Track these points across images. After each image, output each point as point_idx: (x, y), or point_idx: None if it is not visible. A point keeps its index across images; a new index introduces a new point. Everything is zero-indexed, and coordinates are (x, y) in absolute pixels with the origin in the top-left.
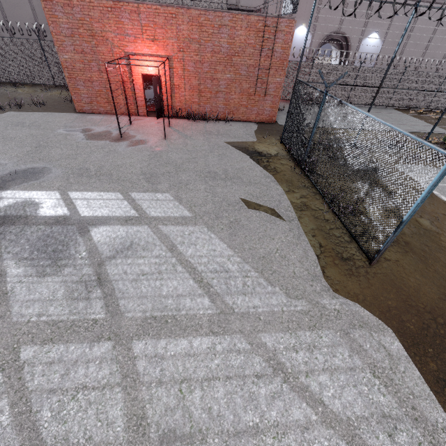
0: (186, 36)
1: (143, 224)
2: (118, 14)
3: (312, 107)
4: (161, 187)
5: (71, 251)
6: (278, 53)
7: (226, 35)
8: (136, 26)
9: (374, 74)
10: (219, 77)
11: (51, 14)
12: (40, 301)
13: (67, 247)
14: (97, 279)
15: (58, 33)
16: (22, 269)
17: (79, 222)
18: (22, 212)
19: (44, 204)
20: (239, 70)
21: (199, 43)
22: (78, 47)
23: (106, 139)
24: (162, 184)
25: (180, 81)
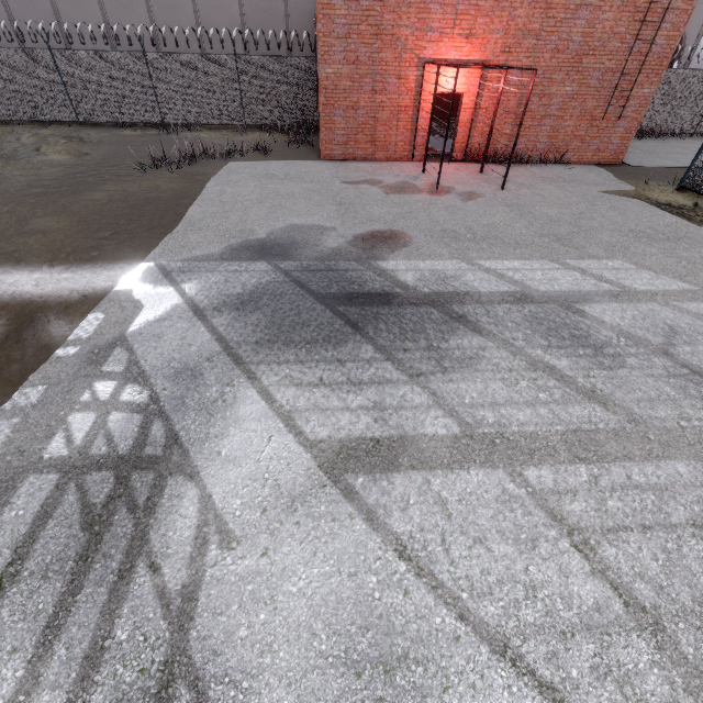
0: (520, 27)
1: (645, 301)
2: None
3: (646, 141)
4: (595, 252)
5: (599, 337)
6: (658, 46)
7: (584, 21)
8: (447, 15)
9: None
10: (552, 91)
11: (326, 4)
12: (657, 401)
13: (585, 332)
14: (692, 372)
15: (327, 34)
16: (566, 360)
17: (551, 299)
18: (451, 287)
19: (466, 277)
20: (588, 78)
21: (537, 37)
22: (351, 54)
23: (418, 191)
24: (590, 248)
25: (491, 101)
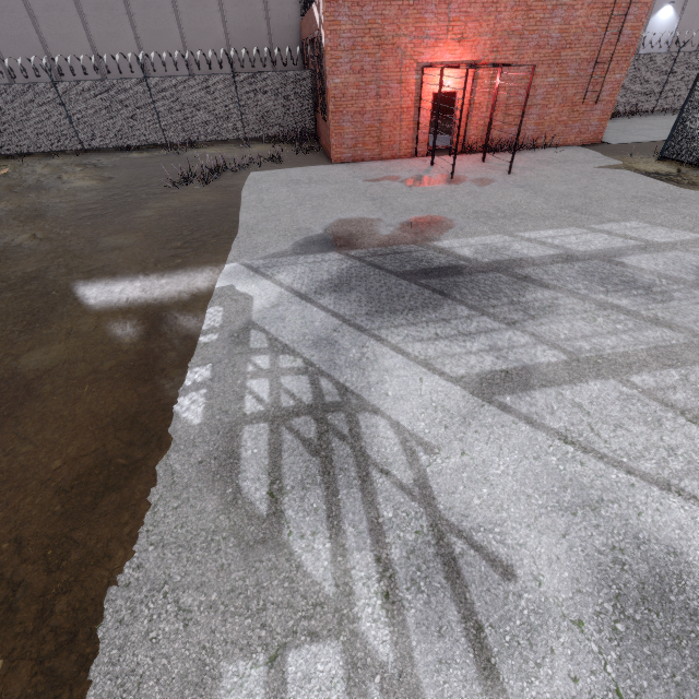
0: (505, 28)
1: (669, 250)
2: (421, 9)
3: (614, 122)
4: (612, 217)
5: (644, 280)
6: (624, 36)
7: (560, 19)
8: (440, 23)
9: (697, 61)
10: (537, 83)
11: (332, 21)
12: None
13: (631, 278)
14: None
15: (334, 48)
16: (626, 299)
17: (593, 257)
18: (505, 256)
19: (514, 247)
20: (566, 69)
21: (521, 36)
22: (356, 64)
23: (436, 182)
24: (606, 214)
25: (483, 96)
